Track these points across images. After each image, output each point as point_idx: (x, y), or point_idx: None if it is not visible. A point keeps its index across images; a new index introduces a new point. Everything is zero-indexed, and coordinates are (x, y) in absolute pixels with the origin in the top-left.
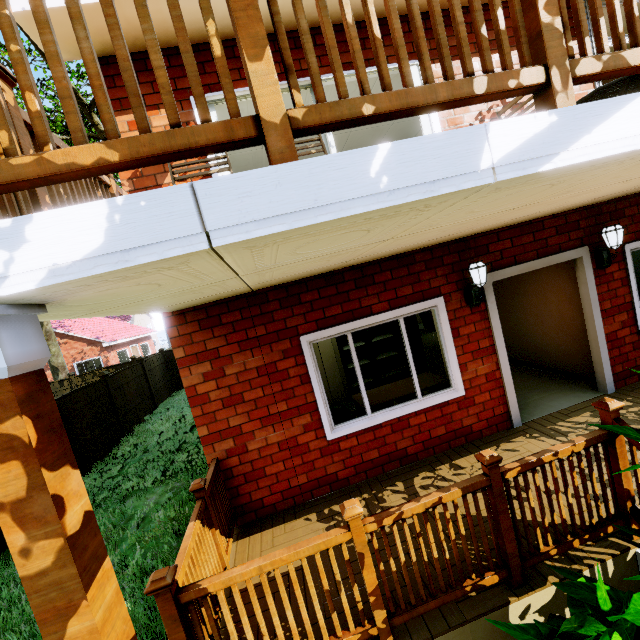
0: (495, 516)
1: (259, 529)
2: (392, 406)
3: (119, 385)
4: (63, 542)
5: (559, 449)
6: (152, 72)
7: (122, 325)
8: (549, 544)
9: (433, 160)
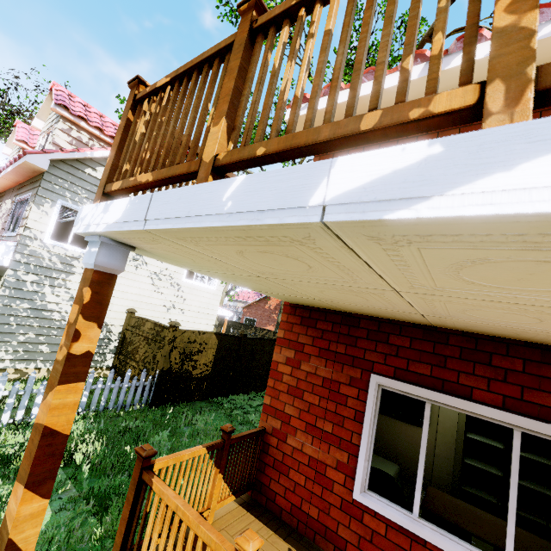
0: None
1: (257, 514)
2: (466, 541)
3: None
4: (67, 353)
5: None
6: None
7: None
8: None
9: (269, 192)
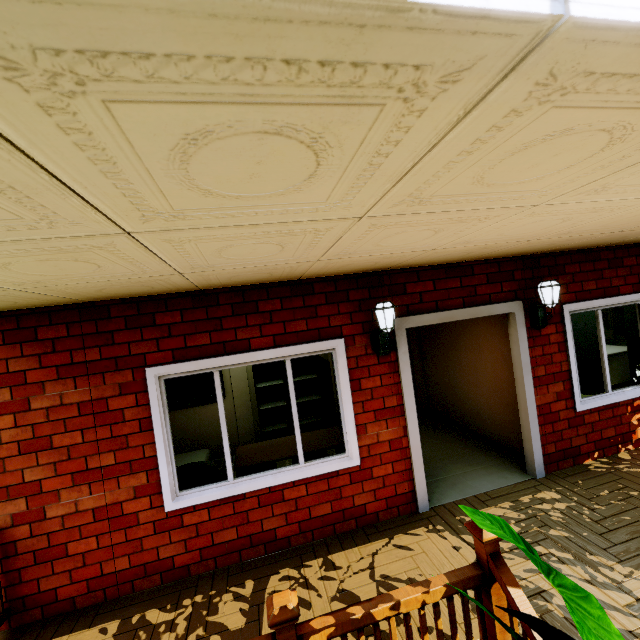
0: None
1: (32, 639)
2: (274, 468)
3: None
4: None
5: (403, 597)
6: None
7: None
8: None
9: None
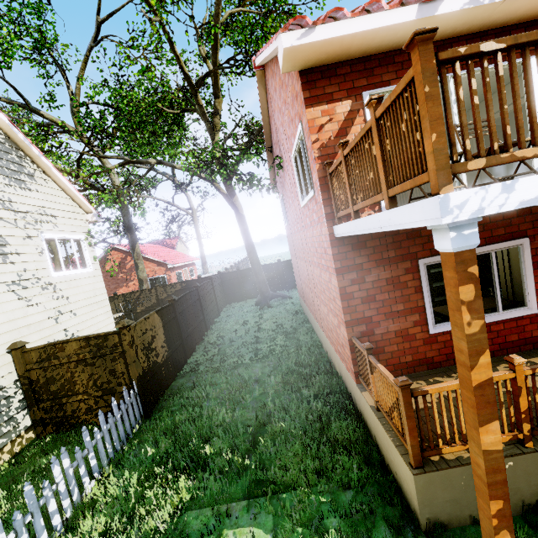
0: None
1: None
2: None
3: (203, 294)
4: (483, 322)
5: None
6: (339, 76)
7: (176, 253)
8: None
9: None
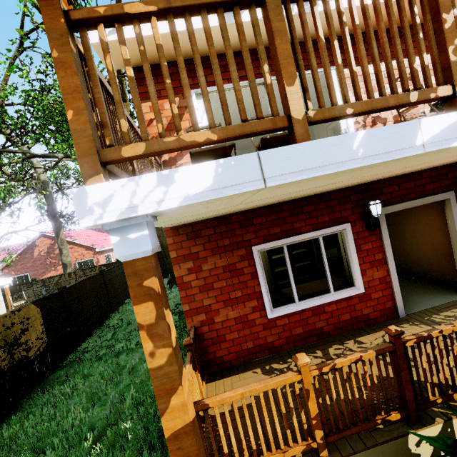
0: (398, 372)
1: (221, 377)
2: (311, 298)
3: (110, 277)
4: (172, 350)
5: (443, 328)
6: None
7: (108, 237)
8: (436, 395)
9: (388, 140)
